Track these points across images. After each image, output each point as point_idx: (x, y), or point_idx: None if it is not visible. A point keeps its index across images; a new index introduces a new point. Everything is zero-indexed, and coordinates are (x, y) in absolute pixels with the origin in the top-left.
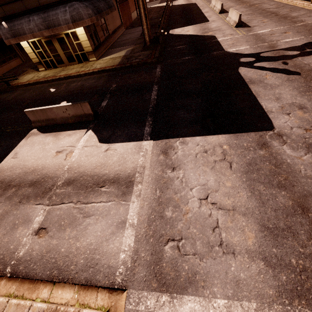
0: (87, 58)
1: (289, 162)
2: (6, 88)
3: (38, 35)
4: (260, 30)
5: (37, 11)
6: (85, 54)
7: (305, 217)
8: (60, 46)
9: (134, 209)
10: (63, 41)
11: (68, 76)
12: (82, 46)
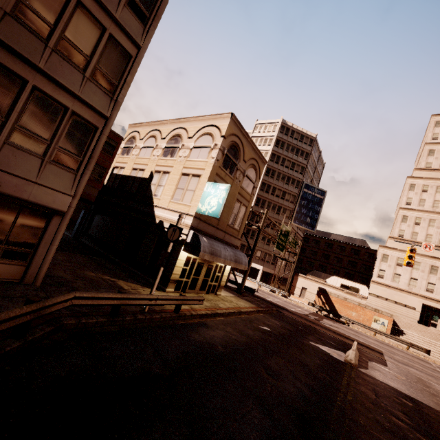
0: (214, 290)
1: (401, 359)
2: (172, 316)
3: (227, 262)
4: (275, 299)
5: (218, 240)
6: (215, 286)
7: (426, 371)
8: (206, 271)
9: (436, 384)
10: (211, 268)
11: (240, 311)
12: (218, 278)
